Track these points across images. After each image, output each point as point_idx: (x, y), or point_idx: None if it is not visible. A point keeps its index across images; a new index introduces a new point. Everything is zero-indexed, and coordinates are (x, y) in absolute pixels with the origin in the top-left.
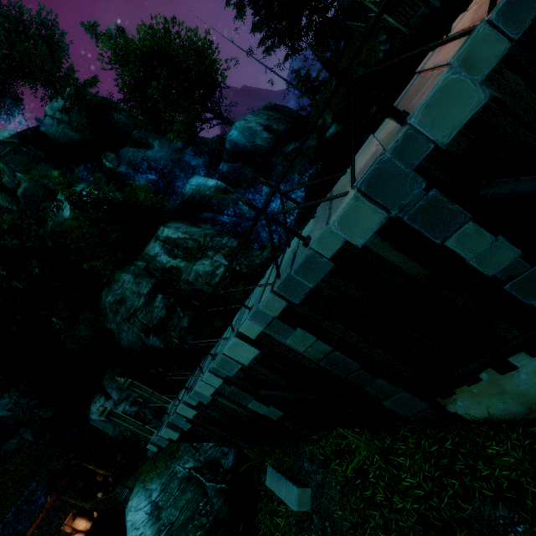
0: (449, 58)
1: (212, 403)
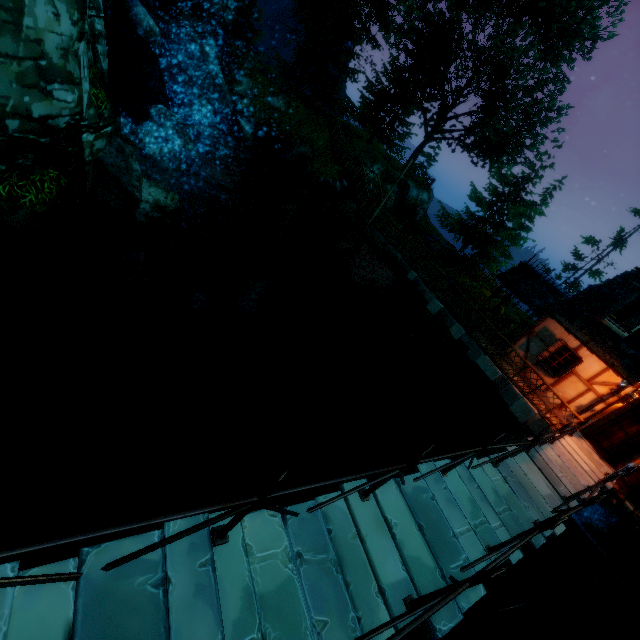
0: (572, 492)
1: None
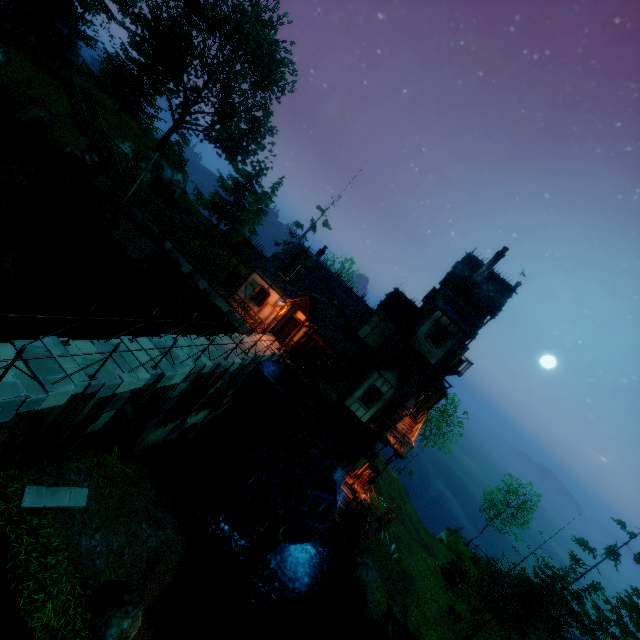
0: (252, 352)
1: (83, 399)
